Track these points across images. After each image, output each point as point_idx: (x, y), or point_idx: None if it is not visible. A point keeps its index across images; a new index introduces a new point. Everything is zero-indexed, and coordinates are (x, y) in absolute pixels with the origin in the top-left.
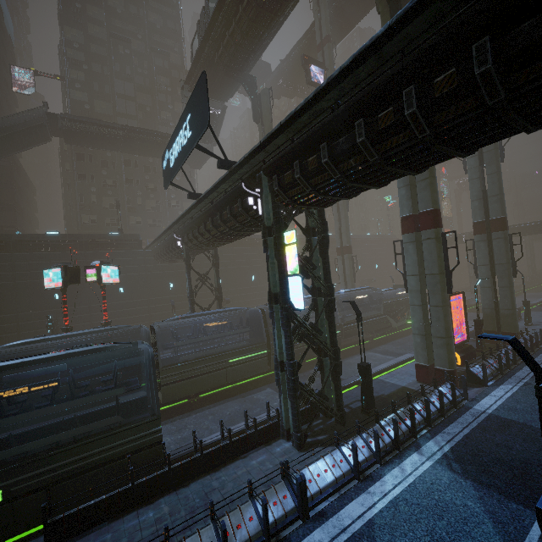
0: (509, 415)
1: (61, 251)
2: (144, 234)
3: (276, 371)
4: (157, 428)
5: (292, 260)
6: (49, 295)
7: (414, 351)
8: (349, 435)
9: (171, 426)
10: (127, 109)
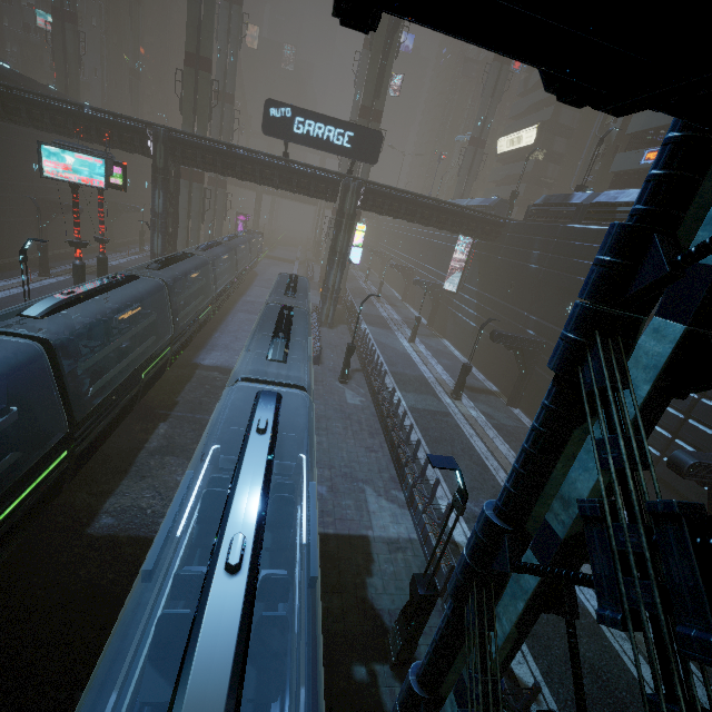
0: (364, 312)
1: None
2: None
3: (325, 294)
4: None
5: (359, 239)
6: None
7: None
8: (337, 323)
9: (226, 338)
10: None
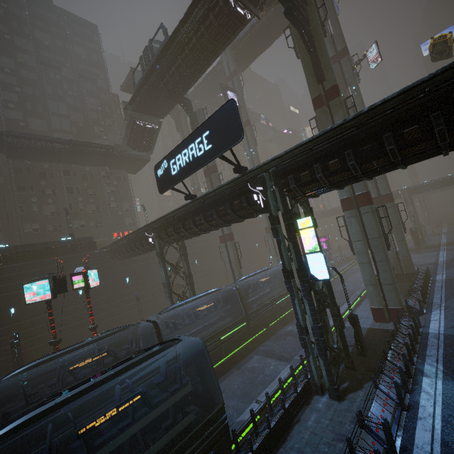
0: None
1: (14, 264)
2: (87, 235)
3: (300, 336)
4: (223, 417)
5: (310, 240)
6: (4, 311)
7: (369, 299)
8: (365, 377)
9: None
10: (62, 125)
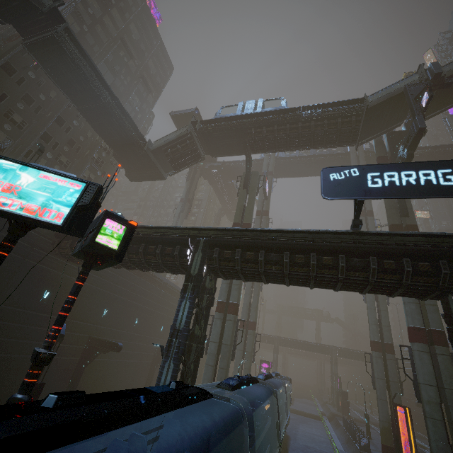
0: None
1: None
2: None
3: None
4: None
5: None
6: None
7: None
8: None
9: None
10: None
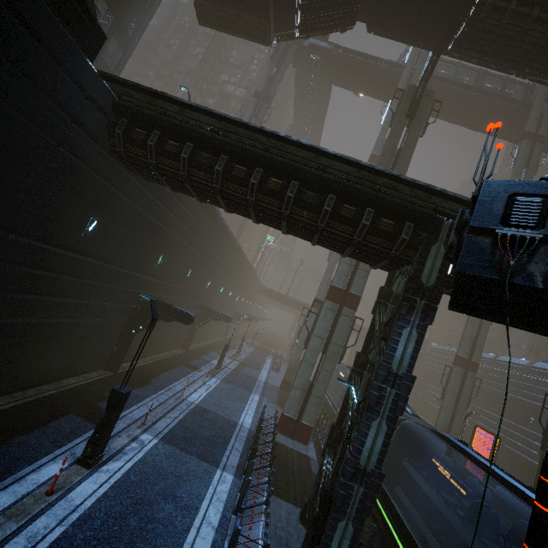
0: None
1: None
2: None
3: None
4: None
5: None
6: None
7: None
8: None
9: None
10: None
